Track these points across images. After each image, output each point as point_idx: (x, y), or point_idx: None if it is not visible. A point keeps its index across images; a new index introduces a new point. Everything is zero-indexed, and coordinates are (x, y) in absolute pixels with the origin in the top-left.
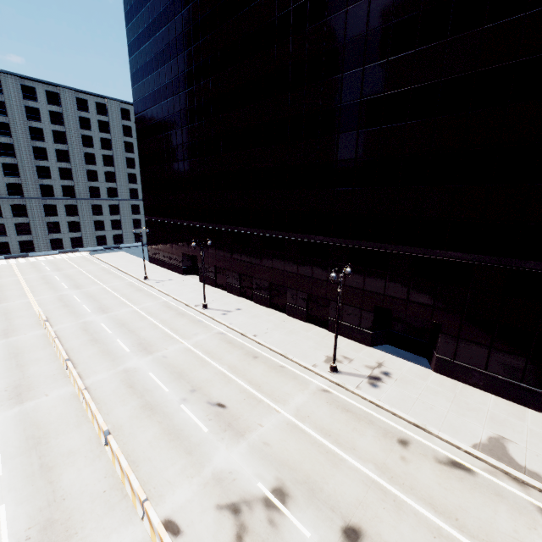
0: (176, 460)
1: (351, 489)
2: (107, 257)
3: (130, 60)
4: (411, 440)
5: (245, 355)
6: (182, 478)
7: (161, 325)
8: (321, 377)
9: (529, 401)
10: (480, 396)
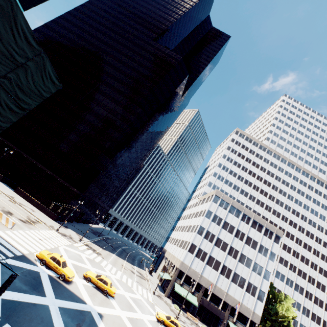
0: None
1: None
2: None
3: None
4: None
5: None
6: None
7: None
8: None
9: (30, 201)
10: (20, 197)
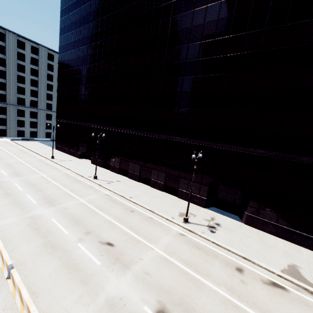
0: (73, 289)
1: (214, 307)
2: (24, 143)
3: (61, 20)
4: (243, 268)
5: (125, 209)
6: (79, 306)
7: (63, 187)
8: (178, 225)
9: (302, 242)
10: (274, 239)
